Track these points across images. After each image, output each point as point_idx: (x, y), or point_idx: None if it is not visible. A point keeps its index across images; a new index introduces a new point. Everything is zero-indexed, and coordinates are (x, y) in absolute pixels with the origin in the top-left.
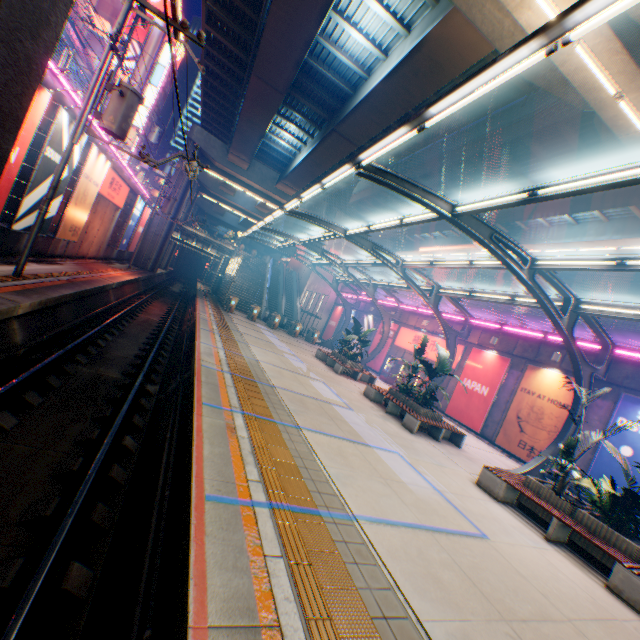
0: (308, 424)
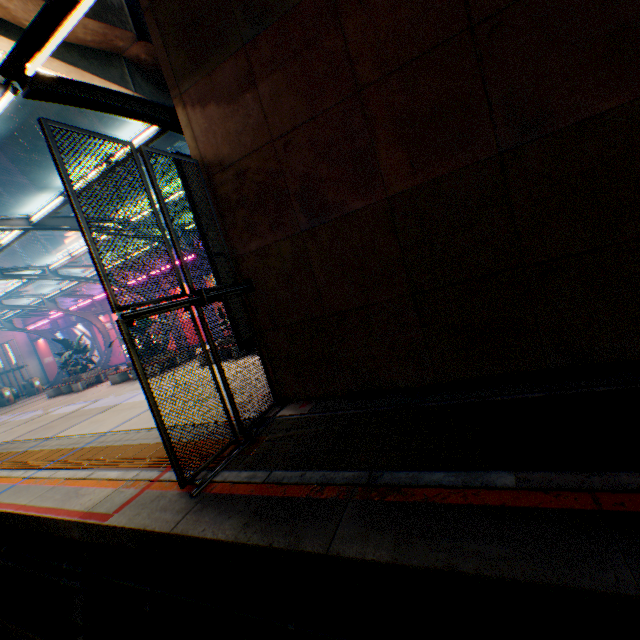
0: (59, 431)
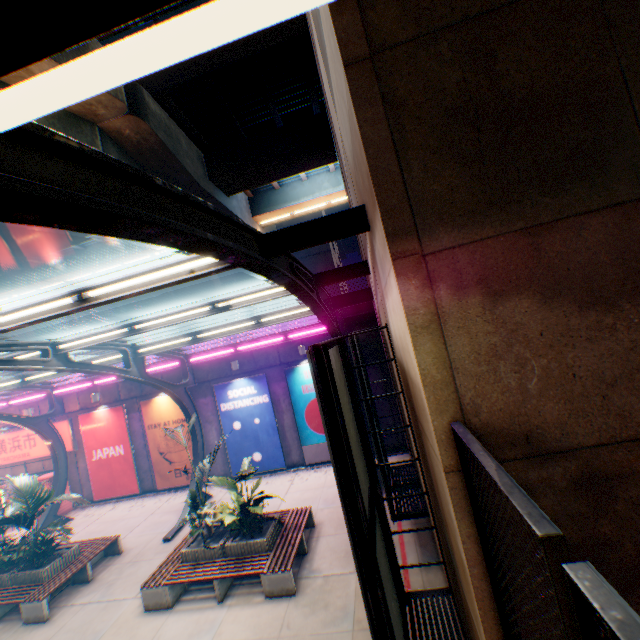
0: None
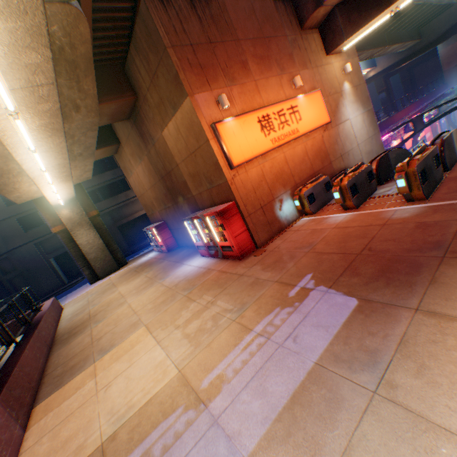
0: None
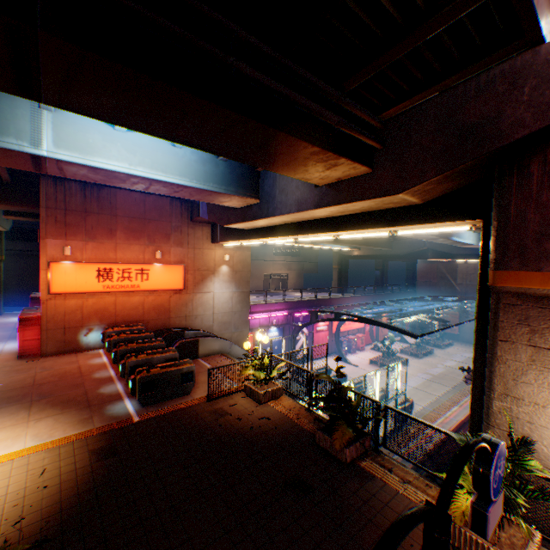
0: None
